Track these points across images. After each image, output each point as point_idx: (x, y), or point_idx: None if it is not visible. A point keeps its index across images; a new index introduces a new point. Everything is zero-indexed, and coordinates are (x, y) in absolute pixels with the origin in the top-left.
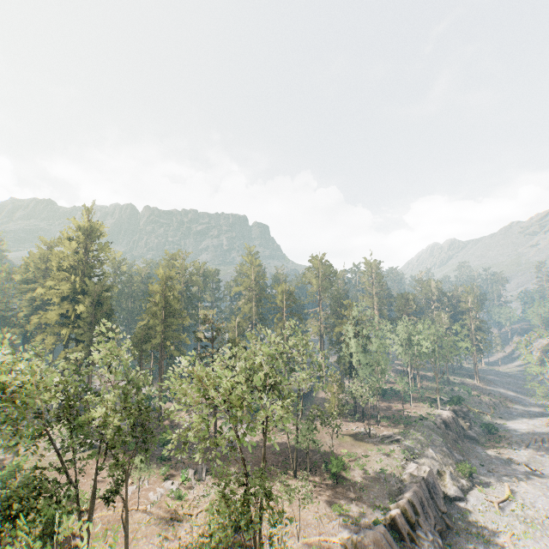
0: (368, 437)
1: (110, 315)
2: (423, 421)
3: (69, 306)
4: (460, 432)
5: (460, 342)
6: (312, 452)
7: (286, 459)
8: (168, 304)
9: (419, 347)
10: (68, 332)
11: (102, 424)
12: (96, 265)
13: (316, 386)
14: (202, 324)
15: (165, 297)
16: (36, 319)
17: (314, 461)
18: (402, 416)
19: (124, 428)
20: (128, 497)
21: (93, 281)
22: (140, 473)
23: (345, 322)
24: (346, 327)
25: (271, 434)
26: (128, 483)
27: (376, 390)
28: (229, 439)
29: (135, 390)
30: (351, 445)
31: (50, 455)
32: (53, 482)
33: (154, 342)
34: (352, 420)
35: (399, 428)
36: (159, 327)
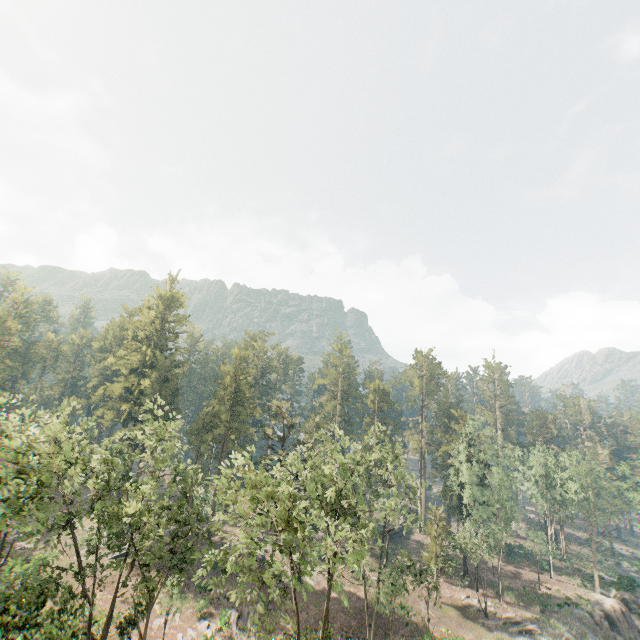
0: (483, 615)
1: (175, 395)
2: (571, 607)
3: (135, 380)
4: (634, 639)
5: (628, 492)
6: (399, 621)
7: (360, 623)
8: (239, 389)
9: (562, 490)
10: (128, 408)
11: (132, 523)
12: (170, 337)
13: (409, 522)
14: (273, 418)
15: (237, 380)
16: (101, 390)
17: (400, 635)
18: (537, 592)
19: (168, 536)
20: (152, 633)
21: (163, 355)
22: (170, 600)
23: (455, 440)
24: (457, 445)
25: (344, 581)
26: (156, 612)
27: (497, 544)
28: (280, 576)
29: (182, 488)
30: (457, 623)
31: (81, 554)
32: (66, 590)
33: (217, 433)
34: (461, 584)
35: (532, 611)
36: (224, 415)
